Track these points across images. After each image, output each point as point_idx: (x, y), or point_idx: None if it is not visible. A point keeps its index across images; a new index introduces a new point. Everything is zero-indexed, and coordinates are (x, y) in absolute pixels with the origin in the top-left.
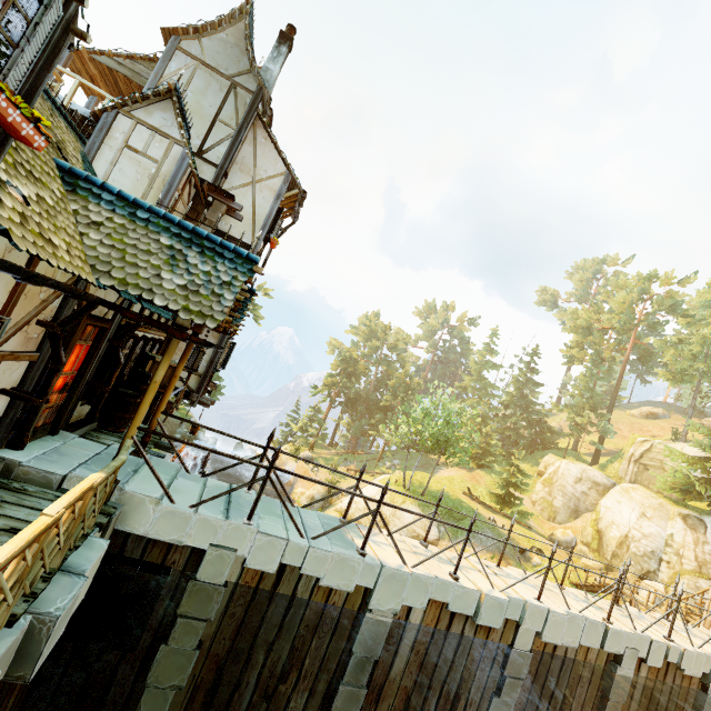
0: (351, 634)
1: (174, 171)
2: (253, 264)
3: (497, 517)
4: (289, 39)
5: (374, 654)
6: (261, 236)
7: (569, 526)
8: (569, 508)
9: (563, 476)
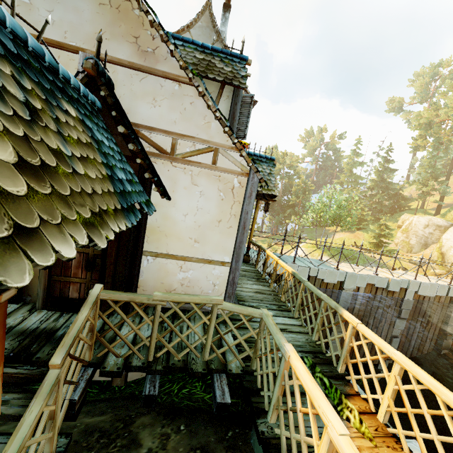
0: (337, 299)
1: None
2: (273, 161)
3: (375, 255)
4: (229, 7)
5: (347, 304)
6: None
7: (421, 253)
8: (420, 243)
9: (415, 225)
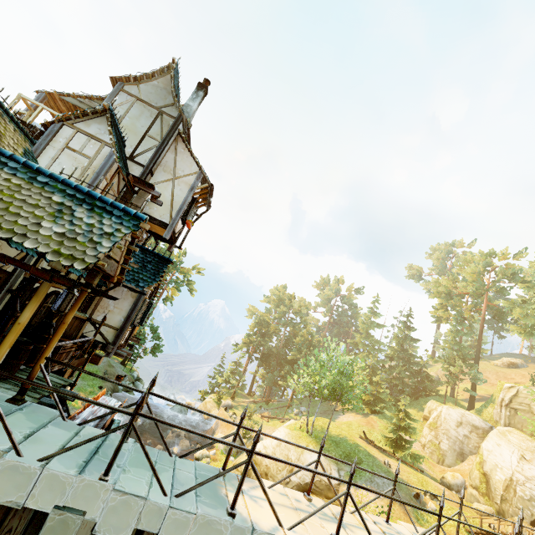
0: None
1: (103, 164)
2: (140, 221)
3: (391, 460)
4: (205, 87)
5: None
6: (177, 217)
7: (457, 468)
8: (455, 451)
9: (446, 420)
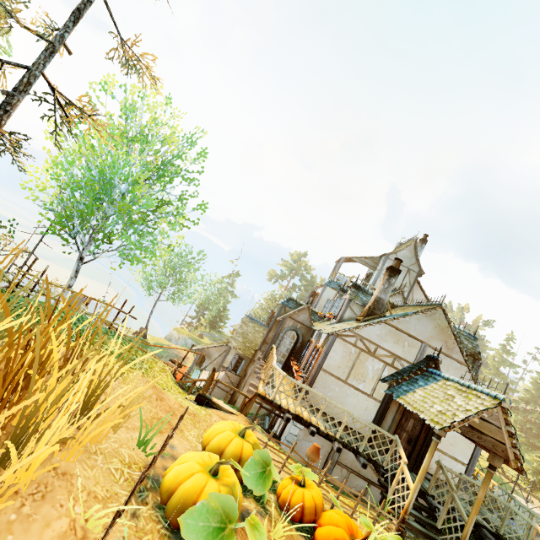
0: None
1: None
2: None
3: (532, 497)
4: (426, 241)
5: None
6: None
7: None
8: None
9: None
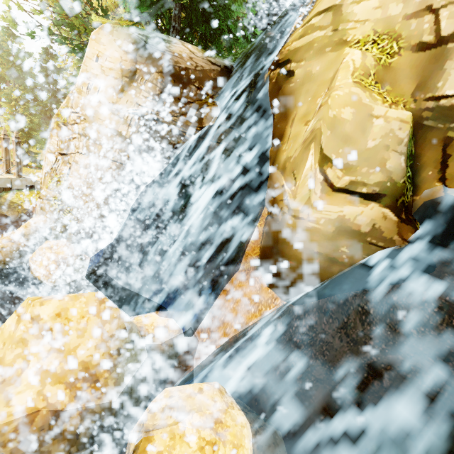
0: None
1: None
2: None
3: None
4: None
5: None
6: None
7: None
8: None
9: None
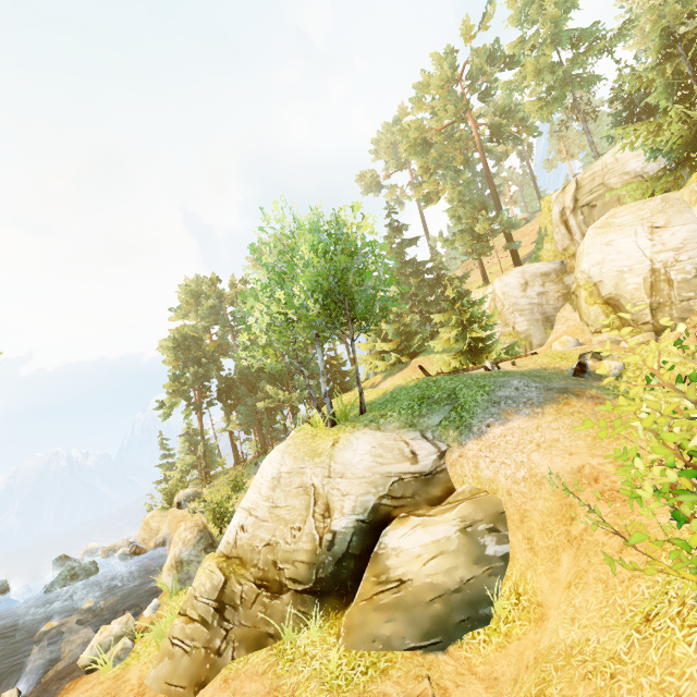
0: None
1: None
2: None
3: None
4: None
5: None
6: None
7: (554, 338)
8: (538, 321)
9: (506, 294)
